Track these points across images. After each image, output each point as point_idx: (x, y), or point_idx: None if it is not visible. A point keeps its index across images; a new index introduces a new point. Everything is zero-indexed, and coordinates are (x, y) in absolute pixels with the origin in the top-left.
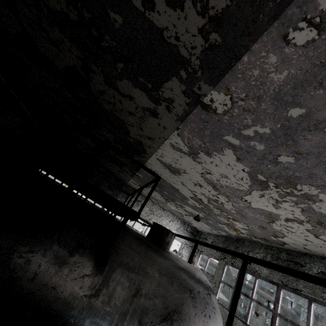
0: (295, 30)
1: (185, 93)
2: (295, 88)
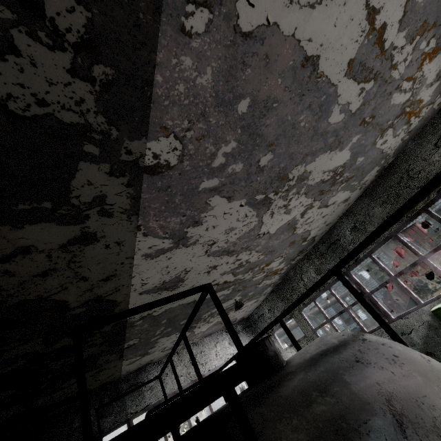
0: (187, 17)
1: (114, 173)
2: (227, 82)
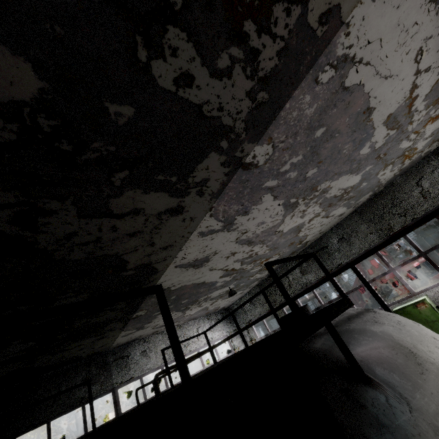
0: (323, 73)
1: (225, 163)
2: (320, 115)
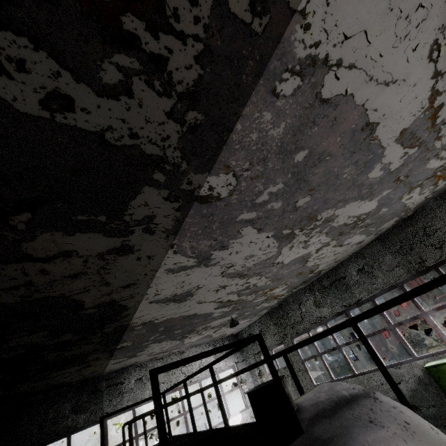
0: (281, 82)
1: (170, 198)
2: (294, 135)
